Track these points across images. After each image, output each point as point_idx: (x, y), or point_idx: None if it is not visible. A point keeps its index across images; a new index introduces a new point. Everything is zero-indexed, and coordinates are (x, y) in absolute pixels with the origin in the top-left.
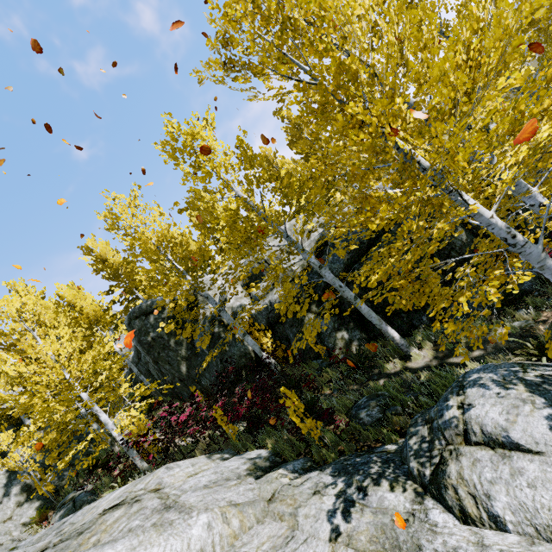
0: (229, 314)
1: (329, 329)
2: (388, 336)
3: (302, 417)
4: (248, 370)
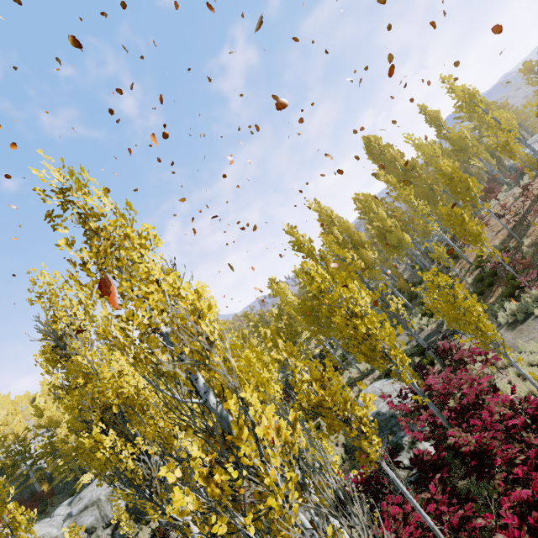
0: (34, 470)
1: (72, 480)
2: (83, 484)
3: (41, 514)
4: (32, 500)
